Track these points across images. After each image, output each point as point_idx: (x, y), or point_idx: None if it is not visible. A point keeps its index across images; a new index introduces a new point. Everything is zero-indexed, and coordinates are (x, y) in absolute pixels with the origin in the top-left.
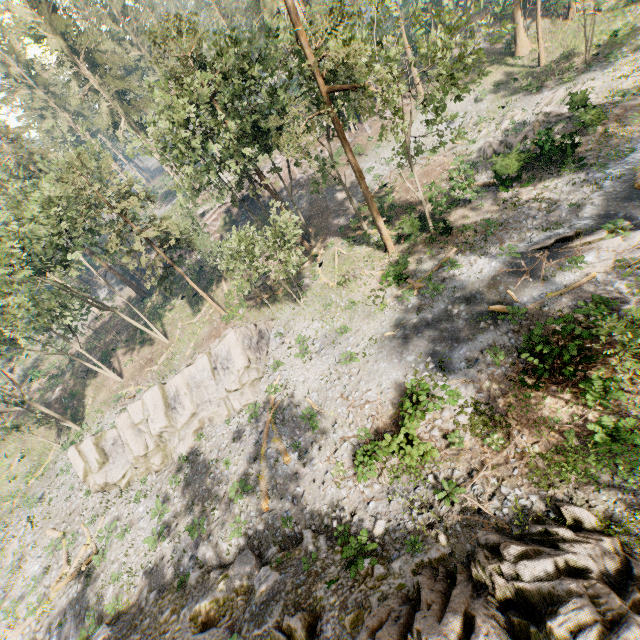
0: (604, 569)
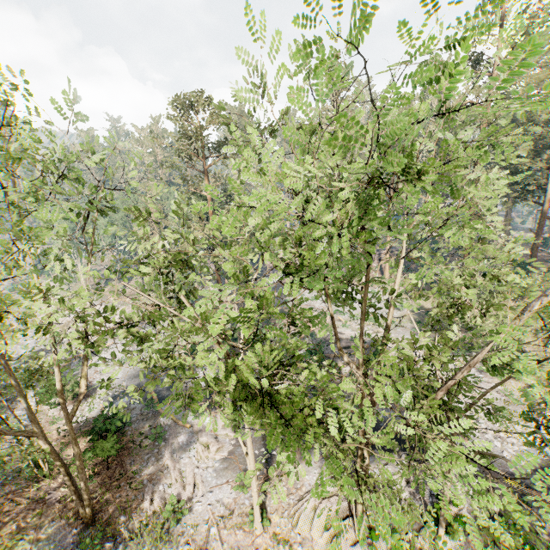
0: None
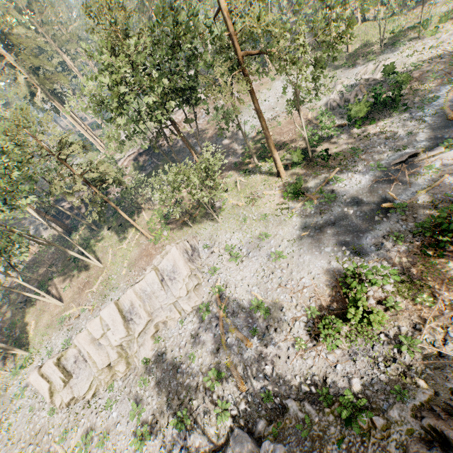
0: None
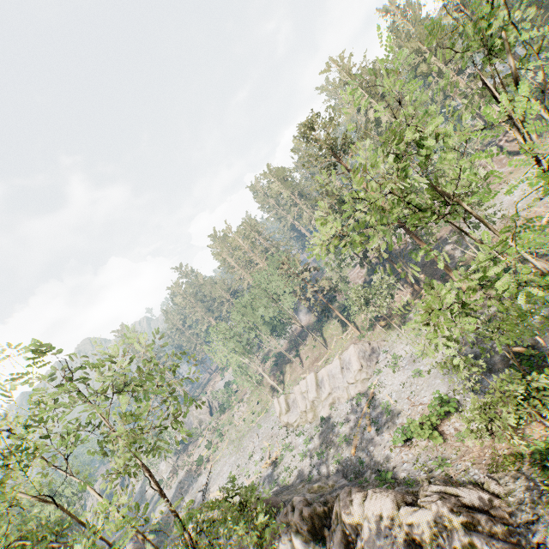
0: (475, 504)
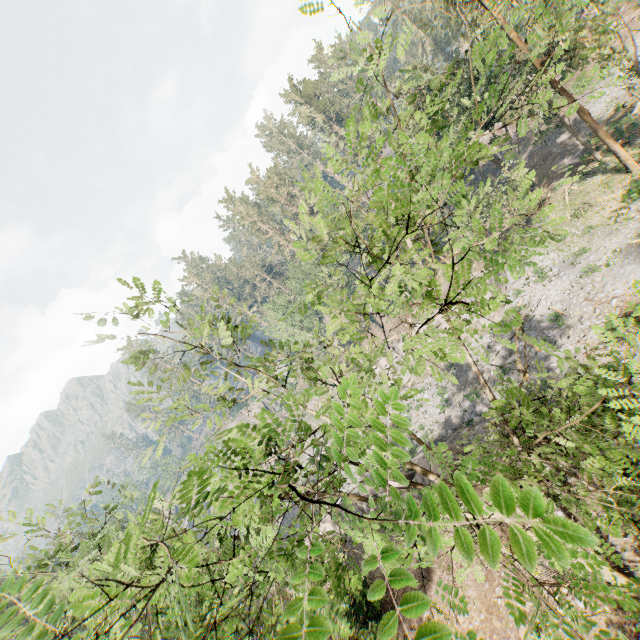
0: None
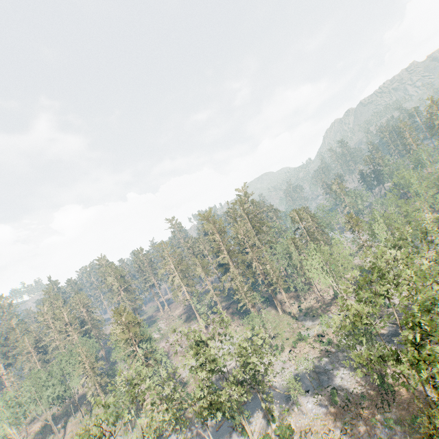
0: None
